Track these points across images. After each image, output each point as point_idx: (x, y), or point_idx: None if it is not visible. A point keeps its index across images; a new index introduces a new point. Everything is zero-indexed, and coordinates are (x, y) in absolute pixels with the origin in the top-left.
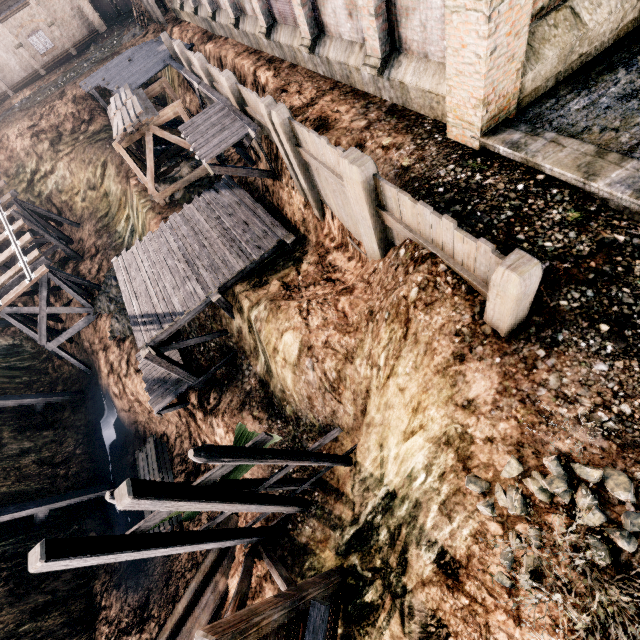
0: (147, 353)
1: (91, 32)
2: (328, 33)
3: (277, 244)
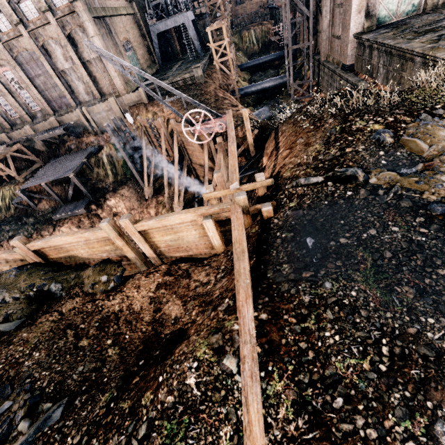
0: (74, 174)
1: None
2: (81, 103)
3: (94, 149)
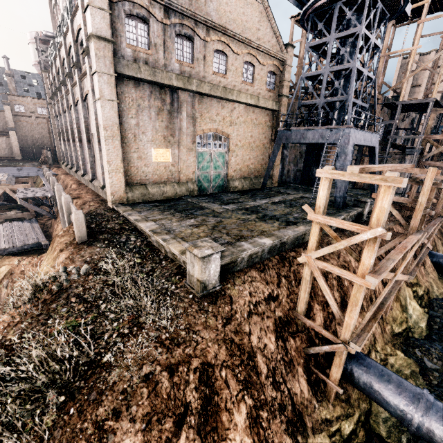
0: None
1: (10, 157)
2: (97, 178)
3: (36, 244)
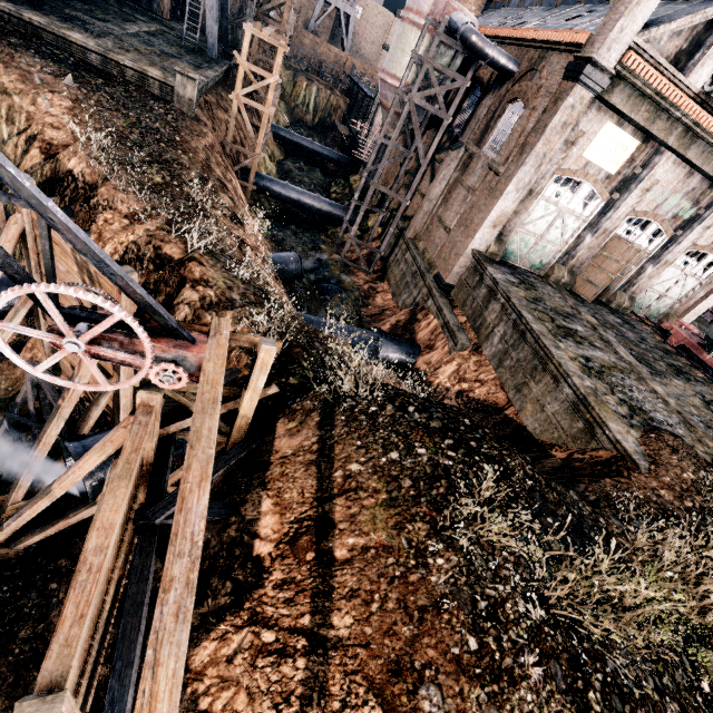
0: None
1: None
2: None
3: None
